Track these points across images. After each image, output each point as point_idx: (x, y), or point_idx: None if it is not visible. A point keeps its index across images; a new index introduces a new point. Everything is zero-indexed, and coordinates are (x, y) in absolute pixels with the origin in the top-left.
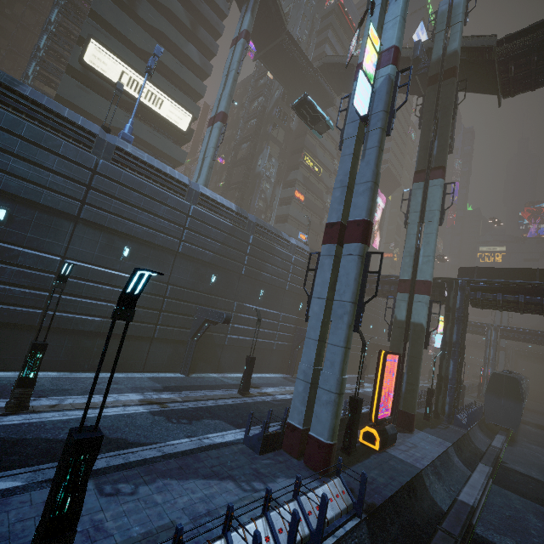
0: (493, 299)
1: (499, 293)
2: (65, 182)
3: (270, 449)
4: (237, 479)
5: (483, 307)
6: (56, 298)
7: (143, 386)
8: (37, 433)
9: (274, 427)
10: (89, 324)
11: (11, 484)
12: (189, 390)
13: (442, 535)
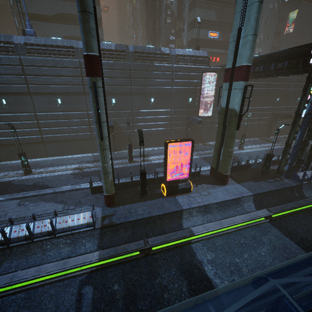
0: None
1: None
2: (14, 77)
3: (99, 192)
4: (67, 204)
5: None
6: (42, 130)
7: (85, 160)
8: (25, 182)
9: (121, 180)
10: (60, 137)
11: (1, 199)
12: None
13: (140, 242)
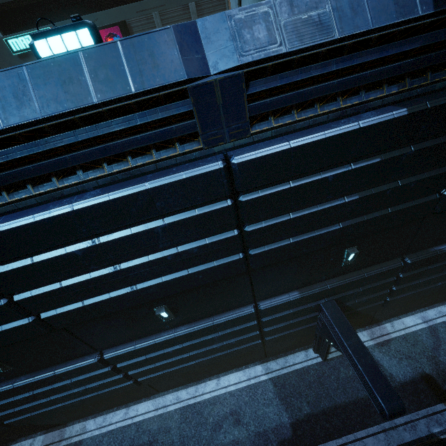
0: None
1: None
2: None
3: None
4: None
5: None
6: (132, 374)
7: (266, 426)
8: None
9: None
10: (183, 369)
11: None
12: (328, 438)
13: None
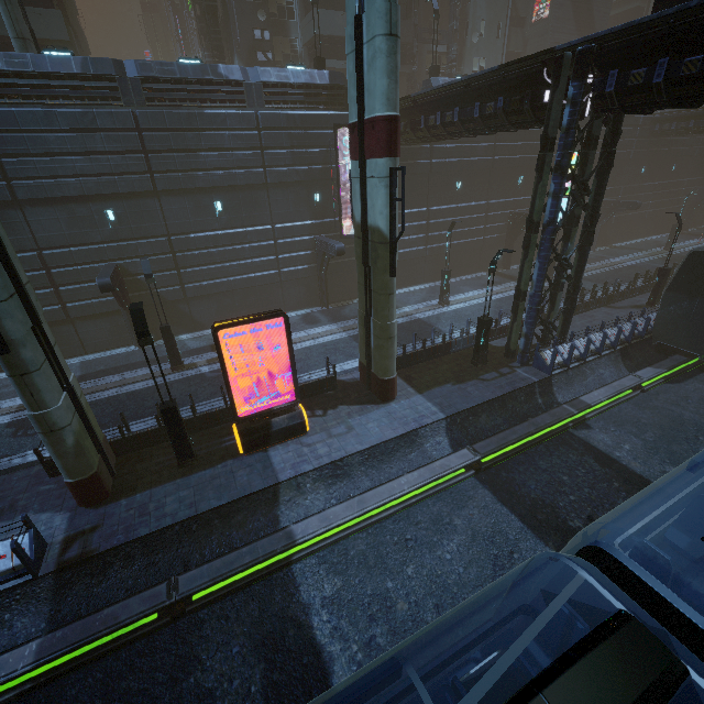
0: (649, 84)
1: (662, 60)
2: None
3: None
4: None
5: (640, 110)
6: None
7: None
8: None
9: (142, 424)
10: None
11: None
12: (108, 375)
13: (158, 591)
